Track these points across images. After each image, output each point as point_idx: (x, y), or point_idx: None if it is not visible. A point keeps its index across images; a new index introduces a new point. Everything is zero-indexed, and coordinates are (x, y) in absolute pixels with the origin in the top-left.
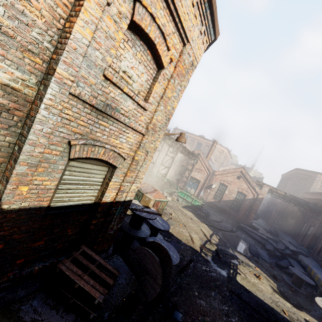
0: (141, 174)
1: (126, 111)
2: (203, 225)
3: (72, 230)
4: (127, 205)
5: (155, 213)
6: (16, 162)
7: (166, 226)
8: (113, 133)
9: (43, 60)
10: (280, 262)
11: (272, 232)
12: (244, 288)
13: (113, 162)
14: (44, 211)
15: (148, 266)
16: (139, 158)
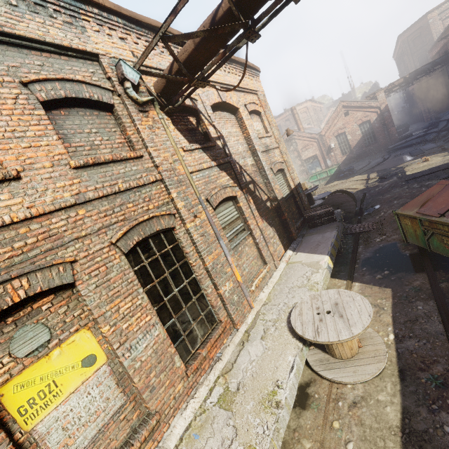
0: (292, 166)
1: (269, 143)
2: (354, 178)
3: (294, 208)
4: (300, 186)
5: (314, 187)
6: (270, 183)
7: (327, 193)
8: (273, 156)
9: (249, 151)
10: (447, 137)
11: (433, 123)
12: (416, 173)
13: (282, 168)
14: (284, 199)
15: (339, 201)
16: (286, 159)
